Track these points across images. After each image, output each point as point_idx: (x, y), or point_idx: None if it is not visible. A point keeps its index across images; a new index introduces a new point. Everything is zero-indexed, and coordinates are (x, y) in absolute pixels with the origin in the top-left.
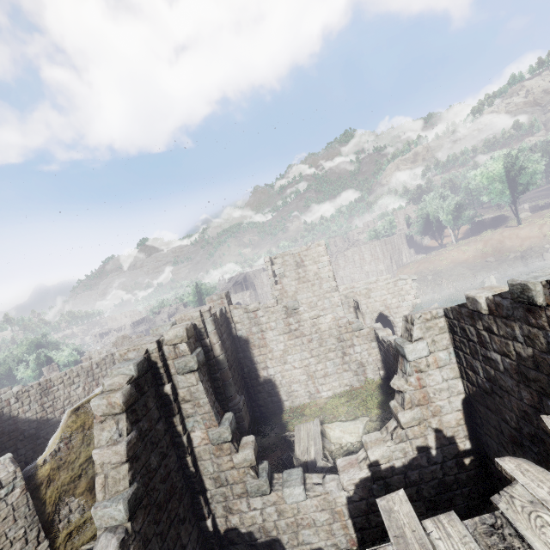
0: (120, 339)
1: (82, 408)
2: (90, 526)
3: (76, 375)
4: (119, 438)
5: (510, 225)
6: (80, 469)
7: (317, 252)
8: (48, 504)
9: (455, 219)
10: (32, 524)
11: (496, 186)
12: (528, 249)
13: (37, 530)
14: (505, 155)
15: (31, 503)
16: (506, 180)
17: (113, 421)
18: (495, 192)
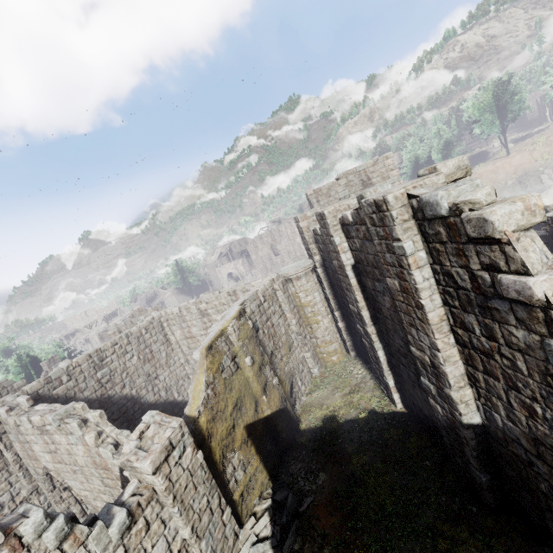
0: (137, 313)
1: (216, 346)
2: (257, 483)
3: (127, 343)
4: (550, 261)
5: (499, 157)
6: (233, 419)
7: (386, 166)
8: (216, 464)
9: (446, 157)
10: (211, 490)
11: (488, 117)
12: (524, 175)
13: (217, 497)
14: (496, 82)
15: (204, 464)
16: (497, 109)
17: (528, 239)
18: (487, 122)
